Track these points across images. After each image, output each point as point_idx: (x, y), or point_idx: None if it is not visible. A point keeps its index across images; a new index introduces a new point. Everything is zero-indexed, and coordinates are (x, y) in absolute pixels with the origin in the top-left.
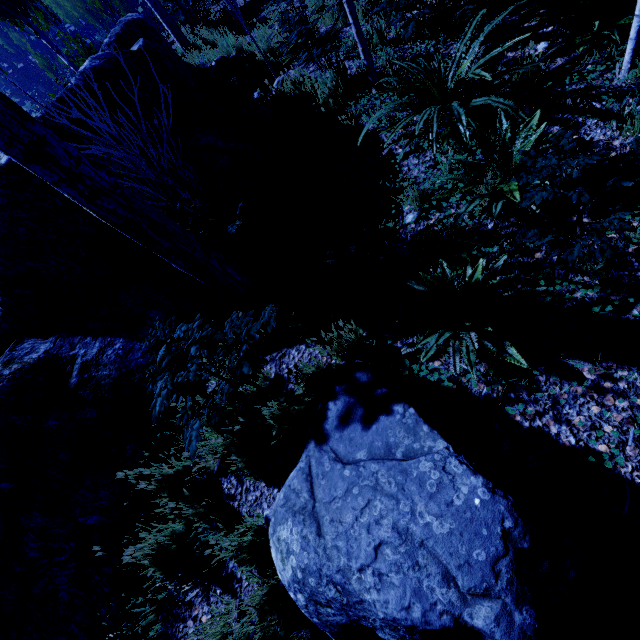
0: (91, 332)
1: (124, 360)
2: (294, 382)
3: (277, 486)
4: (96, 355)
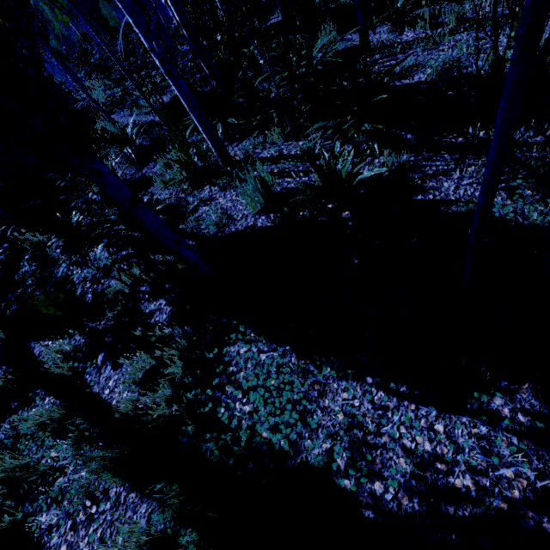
0: None
1: None
2: None
3: None
4: None
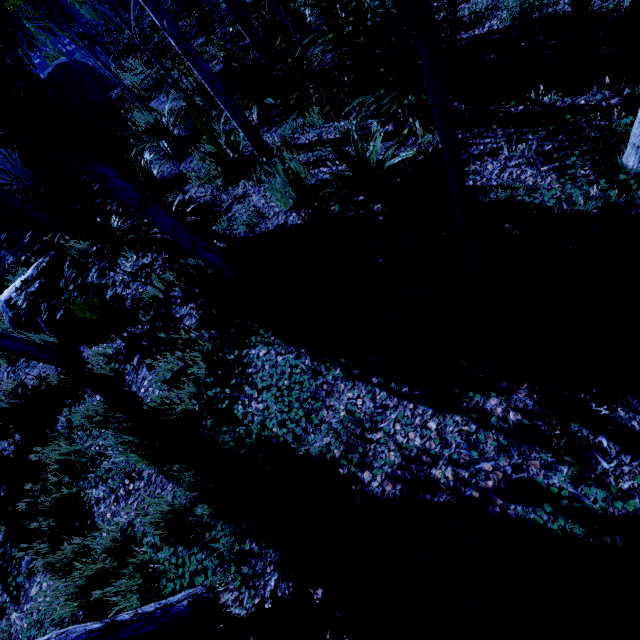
0: None
1: (3, 259)
2: None
3: None
4: None
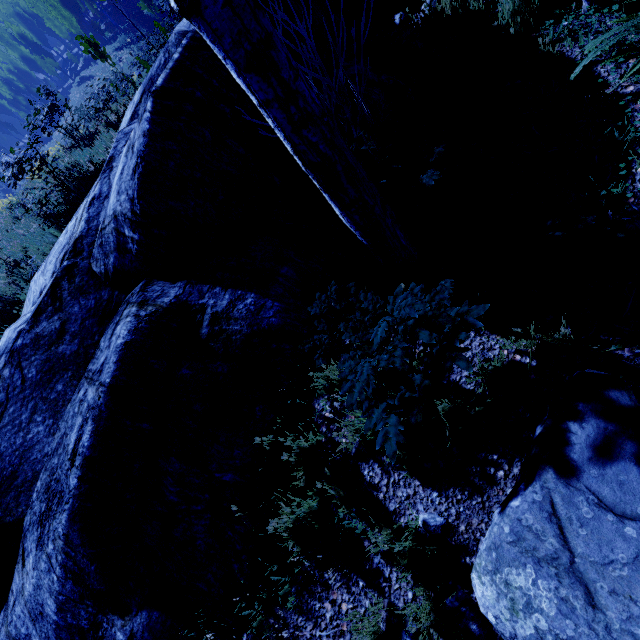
0: (220, 282)
1: (255, 317)
2: (459, 373)
3: (437, 489)
4: (226, 308)
